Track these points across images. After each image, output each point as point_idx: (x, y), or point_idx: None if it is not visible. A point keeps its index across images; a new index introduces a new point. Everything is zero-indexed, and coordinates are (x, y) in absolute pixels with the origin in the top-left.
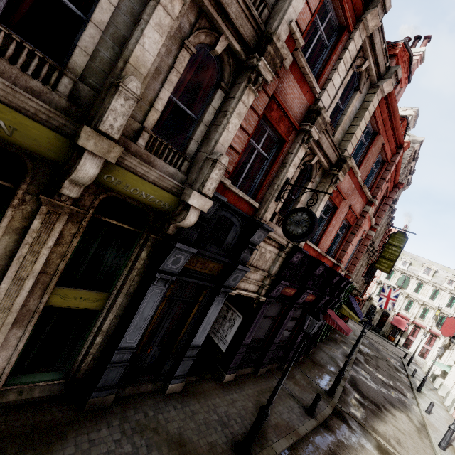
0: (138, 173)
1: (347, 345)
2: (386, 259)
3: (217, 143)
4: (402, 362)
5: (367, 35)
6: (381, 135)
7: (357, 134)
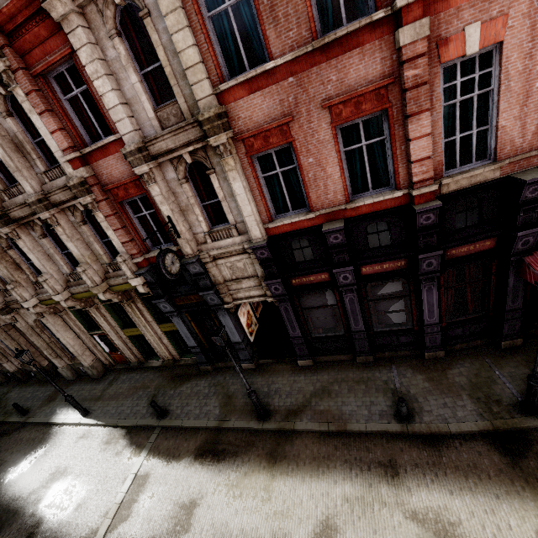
0: (118, 283)
1: None
2: None
3: (117, 249)
4: None
5: (73, 10)
6: None
7: (189, 60)
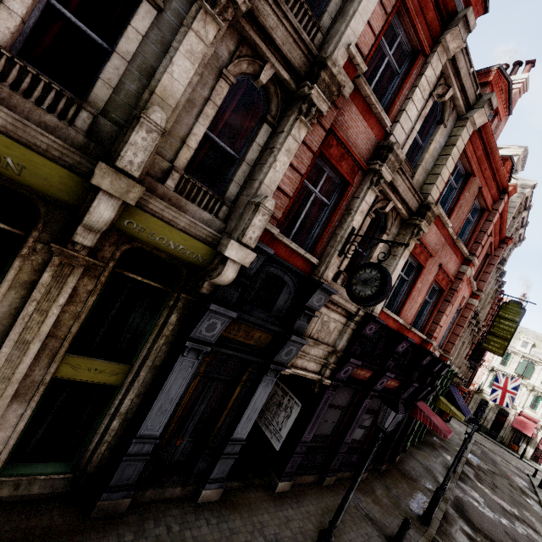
0: (165, 218)
1: (449, 453)
2: (497, 336)
3: (262, 184)
4: (531, 482)
5: (449, 58)
6: (476, 177)
7: (444, 175)
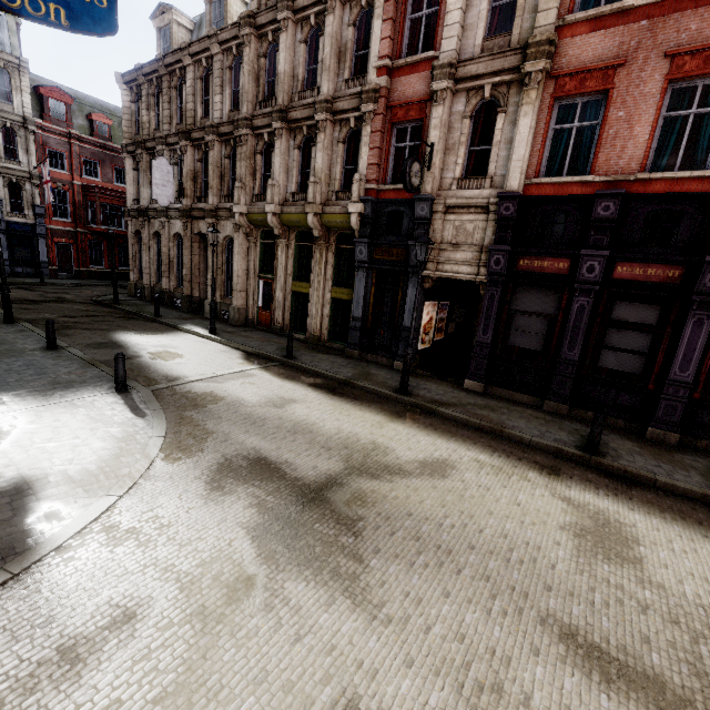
0: (332, 213)
1: None
2: None
3: (359, 170)
4: None
5: None
6: None
7: None
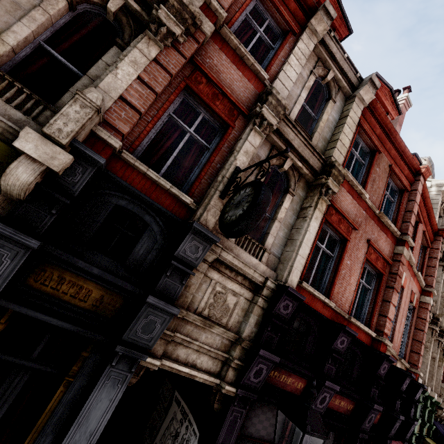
0: None
1: None
2: None
3: (96, 87)
4: None
5: (319, 40)
6: (382, 154)
7: (344, 140)
